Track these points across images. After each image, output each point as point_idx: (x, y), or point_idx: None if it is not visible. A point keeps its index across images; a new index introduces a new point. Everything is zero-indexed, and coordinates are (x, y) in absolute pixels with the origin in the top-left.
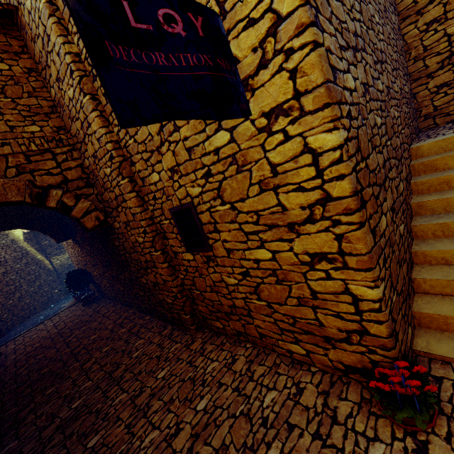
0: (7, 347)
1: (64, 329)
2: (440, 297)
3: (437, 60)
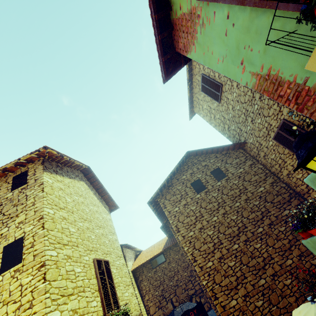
0: None
1: None
2: None
3: None
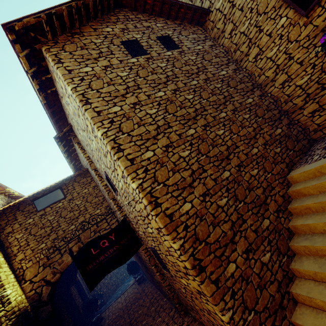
0: (105, 313)
1: (128, 303)
2: (311, 309)
3: (300, 99)
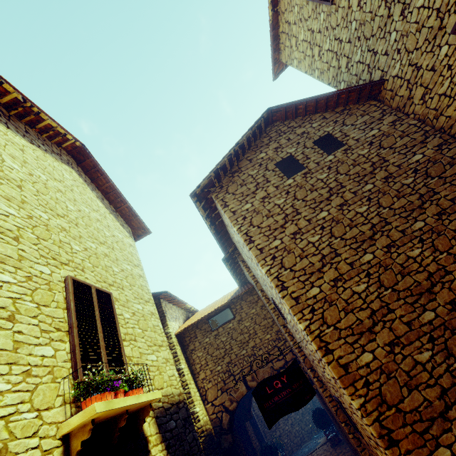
0: None
1: None
2: None
3: None
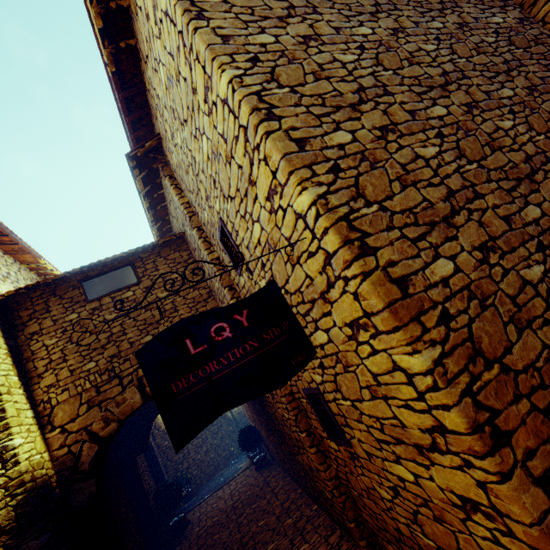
0: (194, 513)
1: (238, 502)
2: None
3: None
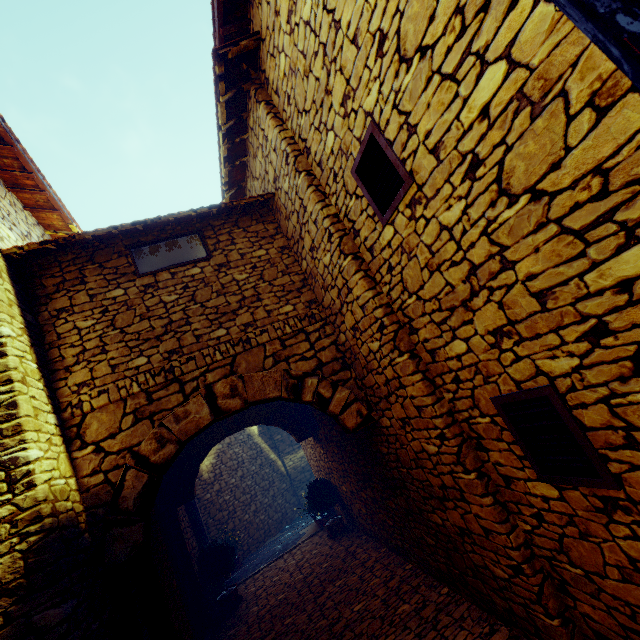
0: (247, 587)
1: (312, 577)
2: None
3: None
